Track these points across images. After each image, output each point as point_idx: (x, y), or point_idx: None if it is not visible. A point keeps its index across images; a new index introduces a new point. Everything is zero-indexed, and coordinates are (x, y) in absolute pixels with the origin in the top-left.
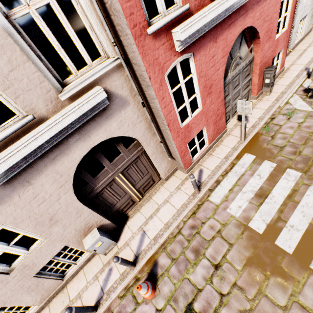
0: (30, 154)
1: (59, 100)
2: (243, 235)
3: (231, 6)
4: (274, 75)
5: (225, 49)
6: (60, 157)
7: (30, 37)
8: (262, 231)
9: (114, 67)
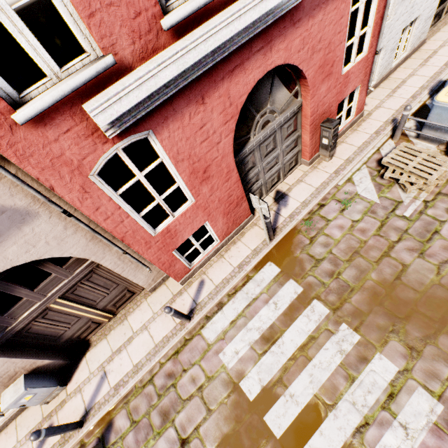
0: None
1: None
2: (229, 400)
3: (226, 42)
4: (335, 134)
5: (229, 109)
6: None
7: None
8: (254, 396)
9: None
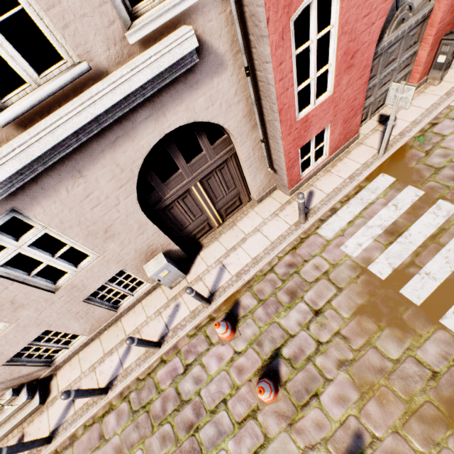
0: (83, 129)
1: (126, 44)
2: (359, 280)
3: None
4: None
5: None
6: (122, 142)
7: None
8: (386, 276)
9: None
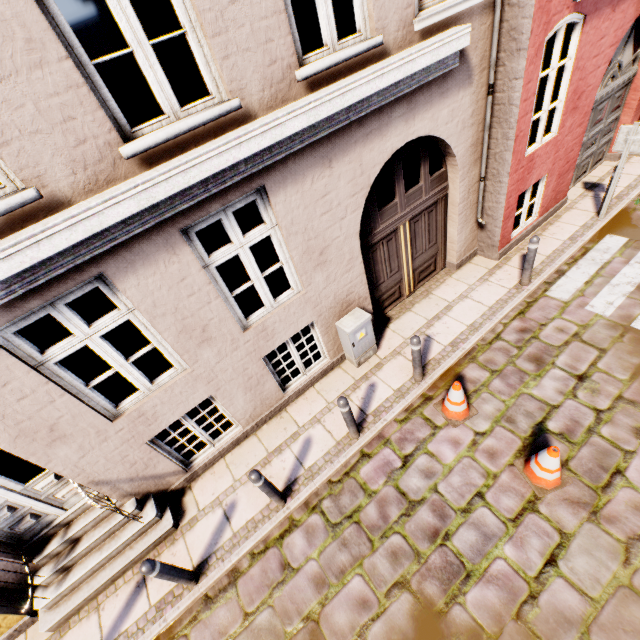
0: (355, 107)
1: (411, 30)
2: (624, 339)
3: None
4: None
5: (618, 32)
6: (373, 137)
7: None
8: None
9: (481, 5)
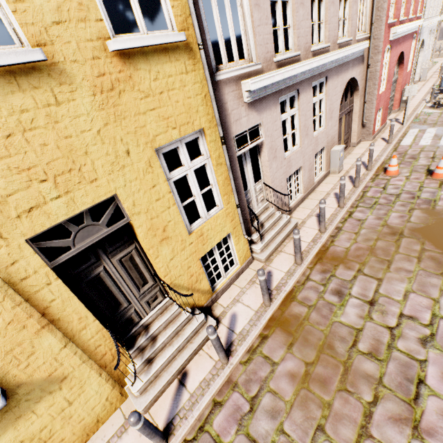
0: (346, 58)
1: (355, 39)
2: (439, 148)
3: (403, 32)
4: None
5: (396, 57)
6: (346, 72)
7: (238, 46)
8: None
9: (366, 38)
